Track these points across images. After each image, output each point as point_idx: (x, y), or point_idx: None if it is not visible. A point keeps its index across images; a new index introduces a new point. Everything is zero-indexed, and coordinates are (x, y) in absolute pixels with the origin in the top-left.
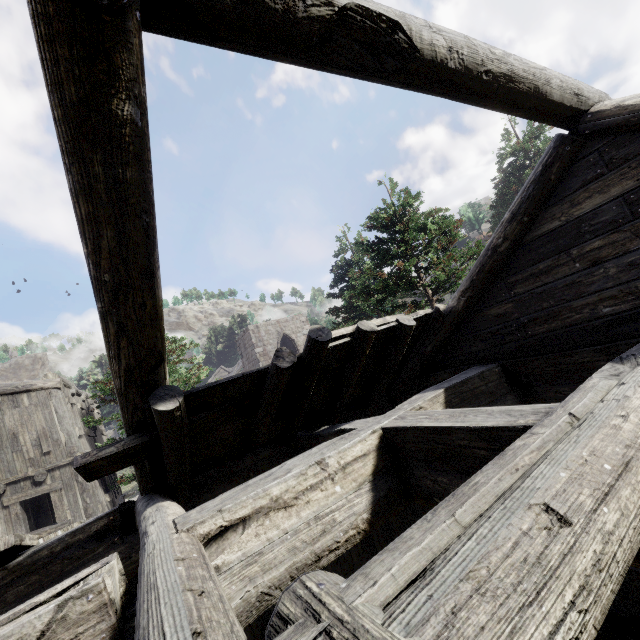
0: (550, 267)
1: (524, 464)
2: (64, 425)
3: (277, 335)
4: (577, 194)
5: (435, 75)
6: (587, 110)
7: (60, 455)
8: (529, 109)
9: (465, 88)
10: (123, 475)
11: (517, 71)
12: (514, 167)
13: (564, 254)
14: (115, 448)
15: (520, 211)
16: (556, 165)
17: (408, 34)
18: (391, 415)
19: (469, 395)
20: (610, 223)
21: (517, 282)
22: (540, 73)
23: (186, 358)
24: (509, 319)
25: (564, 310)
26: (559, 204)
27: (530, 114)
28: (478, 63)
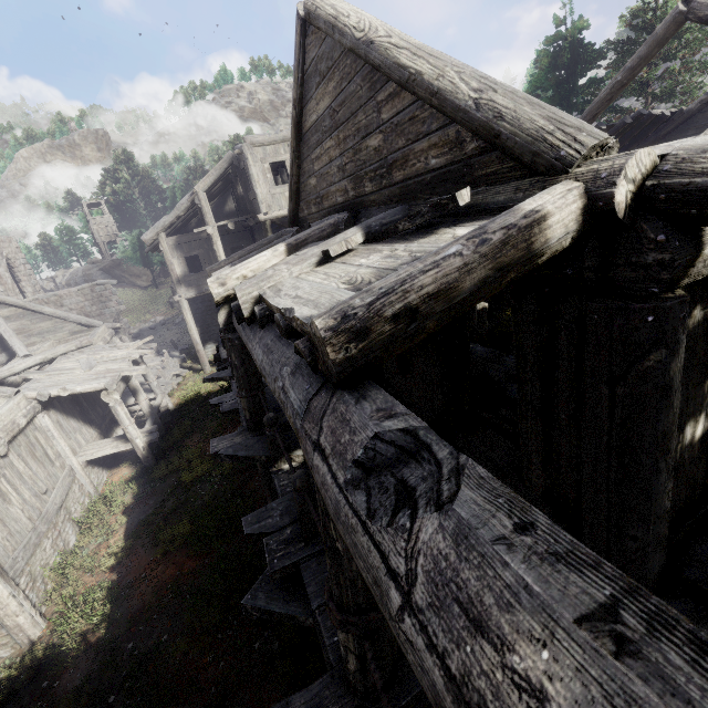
0: None
1: None
2: None
3: None
4: None
5: None
6: None
7: None
8: None
9: None
10: None
11: None
12: None
13: None
14: None
15: None
16: None
17: None
18: None
19: None
20: None
21: None
22: None
23: None
24: None
25: None
26: None
27: None
28: None
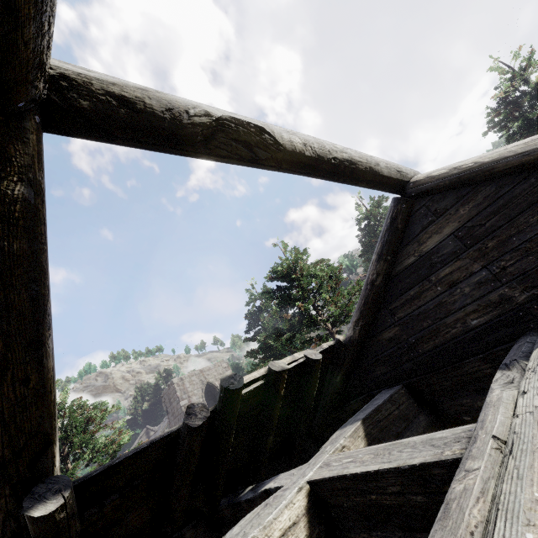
0: (419, 292)
1: (476, 522)
2: None
3: (201, 384)
4: (420, 236)
5: (297, 161)
6: (408, 181)
7: None
8: (370, 181)
9: (321, 169)
10: None
11: (355, 158)
12: (369, 226)
13: (426, 281)
14: None
15: (383, 252)
16: (399, 217)
17: (272, 135)
18: (315, 462)
19: (386, 422)
20: (451, 254)
21: (397, 308)
22: (371, 159)
23: (106, 425)
24: (400, 341)
25: (441, 327)
26: (410, 244)
27: (371, 185)
28: (326, 153)
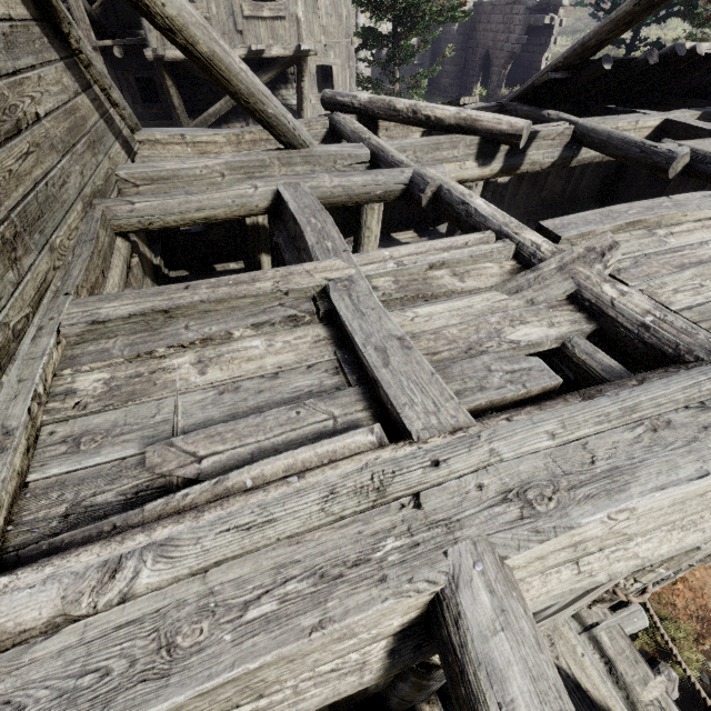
0: None
1: None
2: (347, 1)
3: None
4: None
5: None
6: None
7: (341, 33)
8: None
9: None
10: (362, 74)
11: None
12: None
13: None
14: (560, 76)
15: None
16: None
17: None
18: (670, 115)
19: (708, 122)
20: None
21: None
22: None
23: None
24: None
25: None
26: None
27: None
28: None
